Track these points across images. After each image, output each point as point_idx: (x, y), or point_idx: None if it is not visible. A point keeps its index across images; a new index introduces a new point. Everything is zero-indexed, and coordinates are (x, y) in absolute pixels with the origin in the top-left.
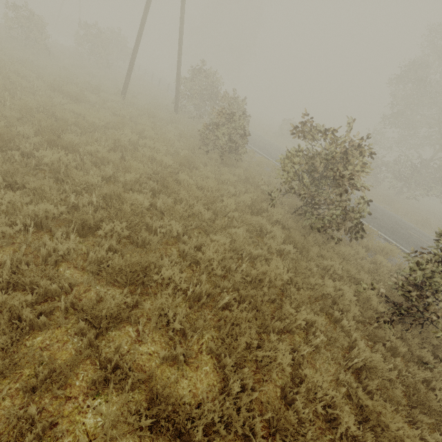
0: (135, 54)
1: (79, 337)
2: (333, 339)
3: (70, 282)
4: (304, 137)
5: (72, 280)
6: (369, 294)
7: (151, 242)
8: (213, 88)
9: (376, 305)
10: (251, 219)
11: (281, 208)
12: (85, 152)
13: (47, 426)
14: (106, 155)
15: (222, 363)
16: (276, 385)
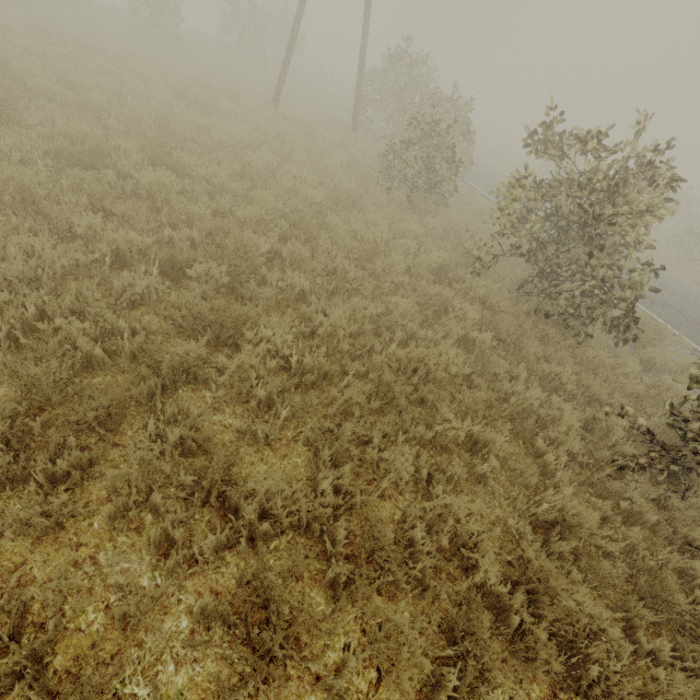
0: (295, 34)
1: (130, 375)
2: (517, 472)
3: (145, 328)
4: (544, 151)
5: (147, 325)
6: (611, 423)
7: (259, 297)
8: (418, 86)
9: (620, 442)
10: (429, 290)
11: (491, 280)
12: (200, 178)
13: (87, 462)
14: (224, 181)
15: (319, 457)
16: (397, 506)
